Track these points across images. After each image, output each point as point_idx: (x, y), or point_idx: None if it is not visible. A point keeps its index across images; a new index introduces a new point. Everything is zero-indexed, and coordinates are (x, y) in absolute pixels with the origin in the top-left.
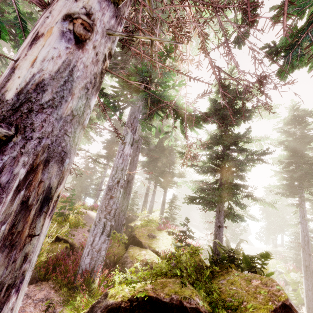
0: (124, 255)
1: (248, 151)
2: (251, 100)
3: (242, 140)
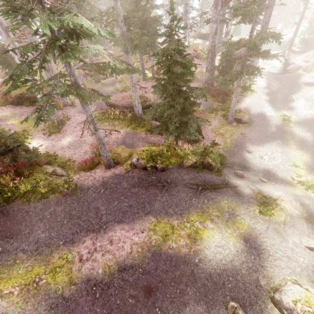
0: None
1: None
2: None
3: None
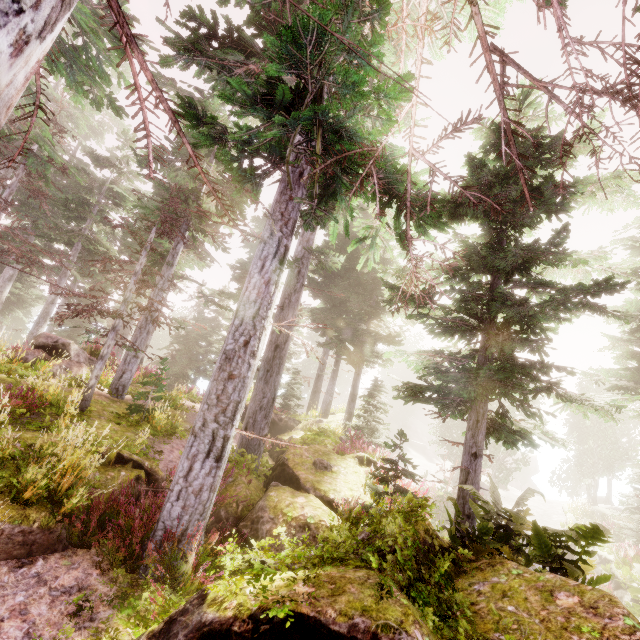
0: (258, 502)
1: (555, 288)
2: (570, 167)
3: (543, 260)
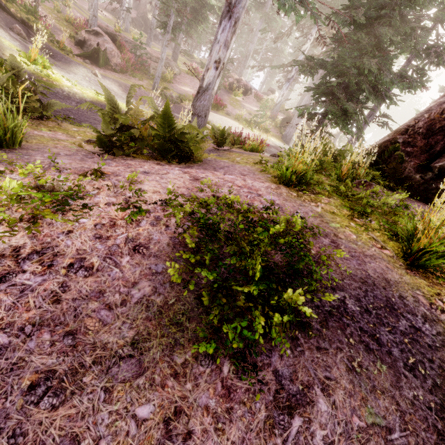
0: None
1: None
2: None
3: None
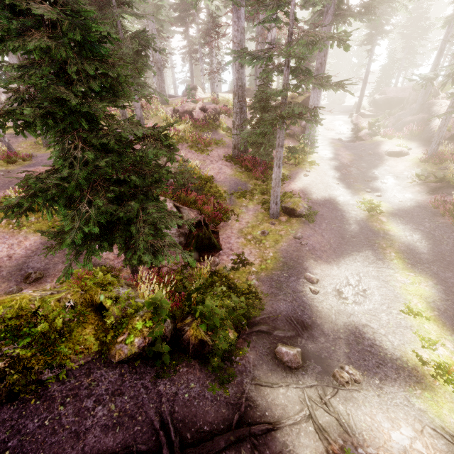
0: None
1: None
2: None
3: None
